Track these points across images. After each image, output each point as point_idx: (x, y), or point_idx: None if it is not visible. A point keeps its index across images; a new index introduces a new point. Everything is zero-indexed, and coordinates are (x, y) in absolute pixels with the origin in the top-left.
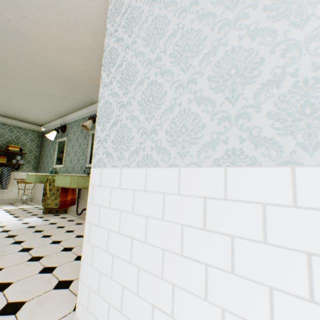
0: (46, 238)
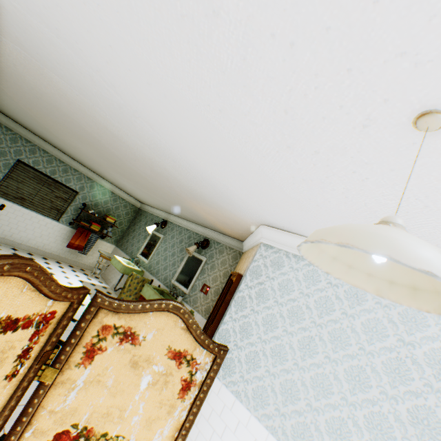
0: None
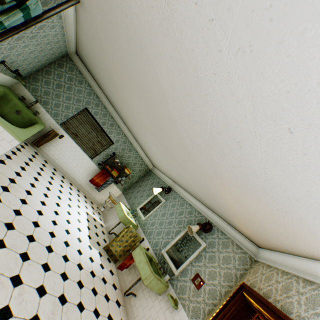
0: (96, 319)
